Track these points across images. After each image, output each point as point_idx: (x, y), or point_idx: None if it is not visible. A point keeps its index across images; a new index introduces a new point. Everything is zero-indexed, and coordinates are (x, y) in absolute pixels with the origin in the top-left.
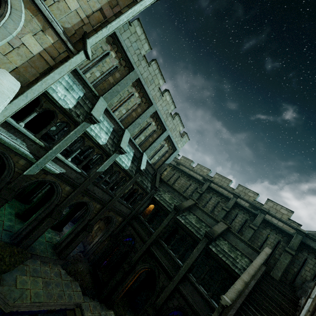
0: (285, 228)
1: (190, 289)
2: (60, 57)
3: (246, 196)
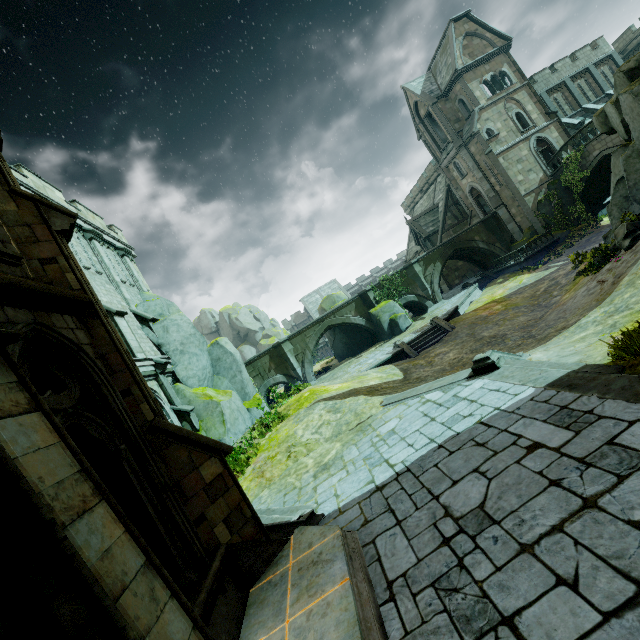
0: None
1: None
2: (558, 126)
3: None
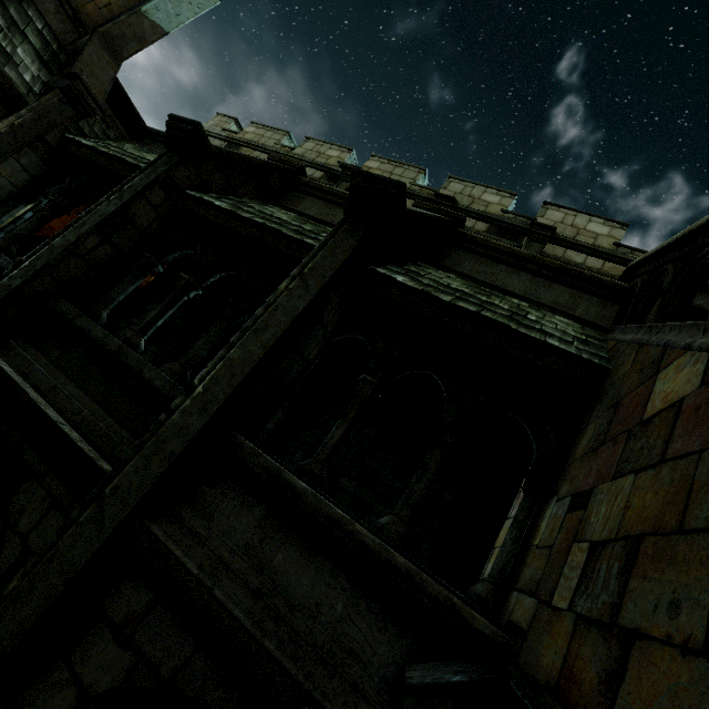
0: (611, 271)
1: (248, 522)
2: None
3: (477, 204)
